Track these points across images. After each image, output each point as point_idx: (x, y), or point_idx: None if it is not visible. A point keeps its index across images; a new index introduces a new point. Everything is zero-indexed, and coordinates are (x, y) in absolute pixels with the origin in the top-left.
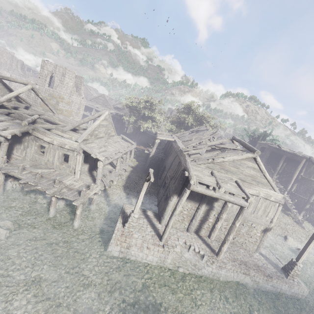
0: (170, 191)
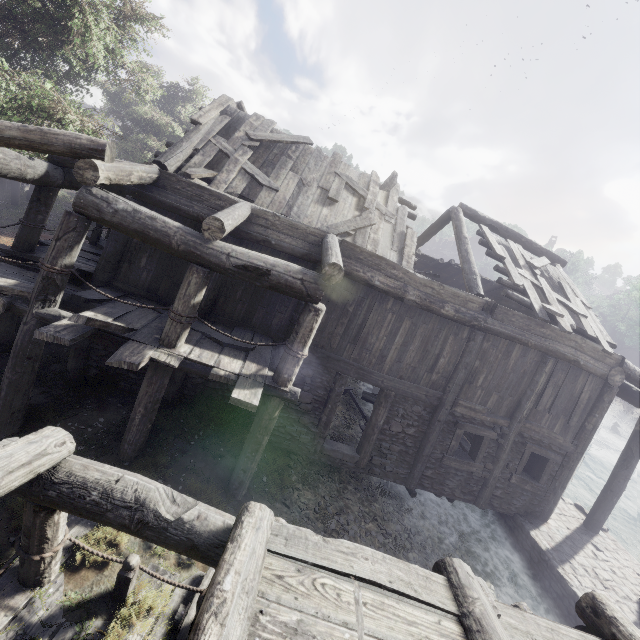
0: (547, 446)
